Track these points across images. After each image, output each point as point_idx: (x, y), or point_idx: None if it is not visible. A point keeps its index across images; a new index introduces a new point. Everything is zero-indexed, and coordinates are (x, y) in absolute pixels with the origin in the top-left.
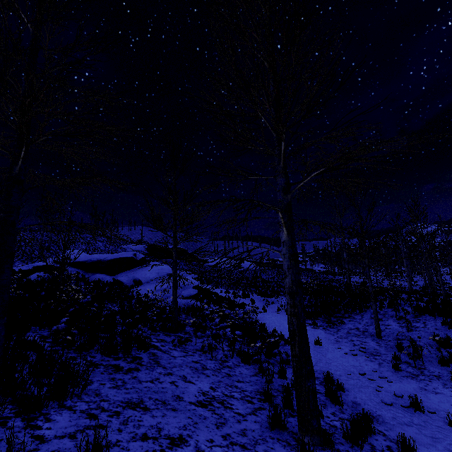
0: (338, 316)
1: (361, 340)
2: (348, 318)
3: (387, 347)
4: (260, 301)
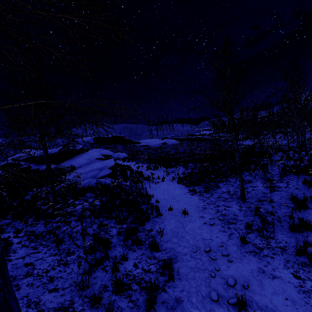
0: (217, 181)
1: (226, 205)
2: (224, 182)
3: (247, 210)
4: (164, 171)
